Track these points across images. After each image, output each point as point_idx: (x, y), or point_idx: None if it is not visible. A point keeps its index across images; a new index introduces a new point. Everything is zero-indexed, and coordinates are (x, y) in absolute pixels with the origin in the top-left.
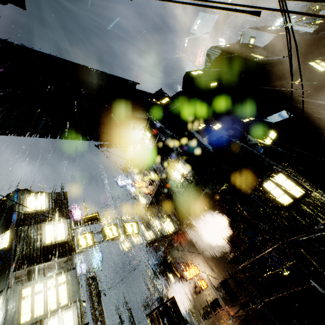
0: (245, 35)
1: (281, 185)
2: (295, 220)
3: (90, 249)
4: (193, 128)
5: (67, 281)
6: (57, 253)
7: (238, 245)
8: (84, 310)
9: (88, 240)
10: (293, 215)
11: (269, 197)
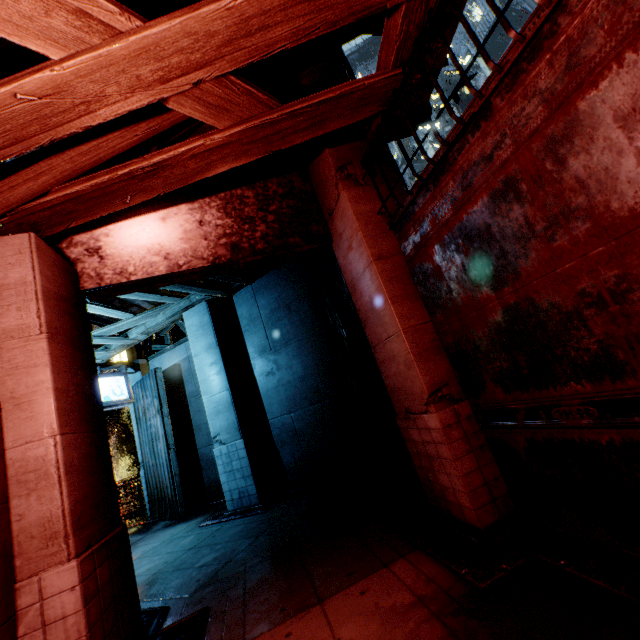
0: None
1: None
2: None
3: None
4: None
5: None
6: None
7: None
8: None
9: None
10: None
11: None
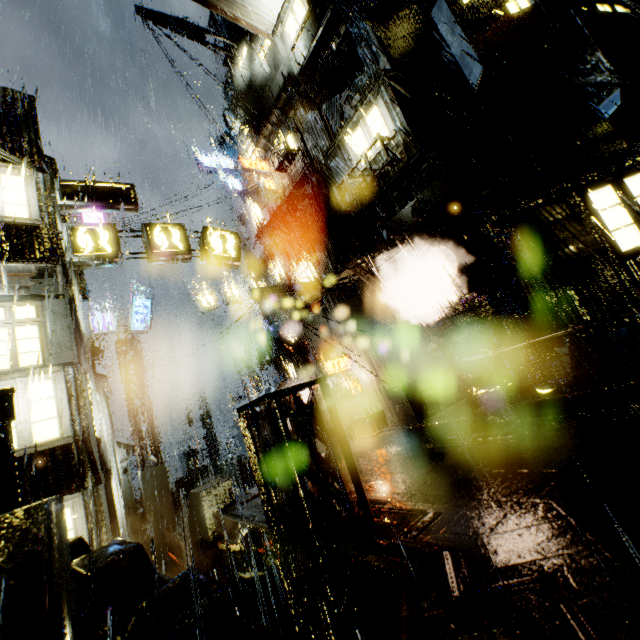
0: None
1: (635, 201)
2: (632, 288)
3: (107, 266)
4: None
5: (40, 320)
6: (3, 246)
7: (462, 325)
8: (86, 385)
9: (102, 243)
10: (632, 276)
11: (593, 227)
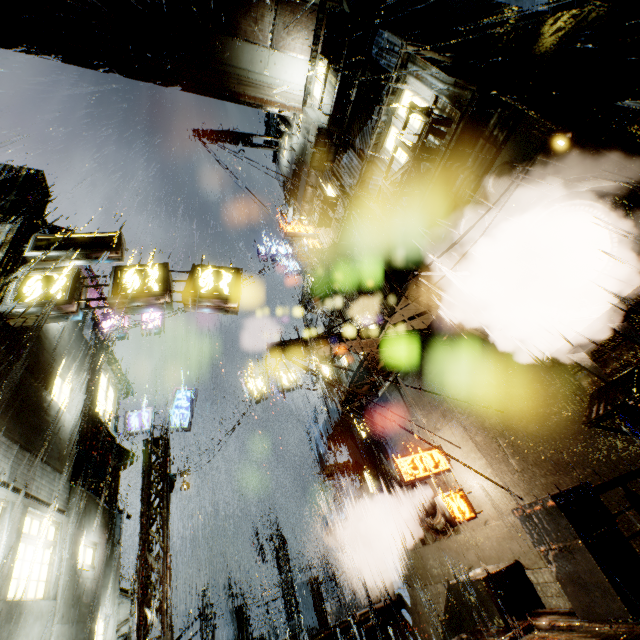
0: None
1: None
2: None
3: (59, 319)
4: None
5: None
6: None
7: None
8: None
9: (53, 290)
10: None
11: None
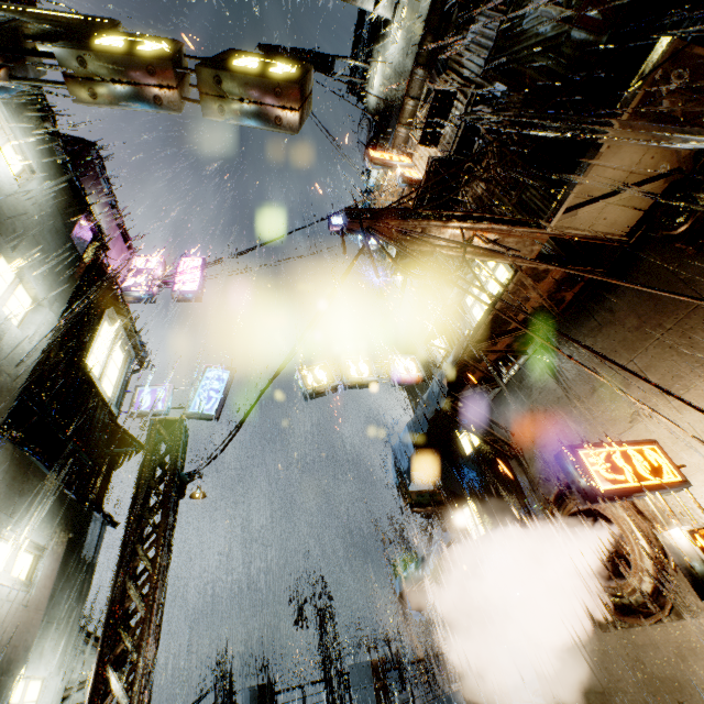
0: None
1: None
2: None
3: None
4: None
5: None
6: None
7: None
8: None
9: None
10: None
11: None
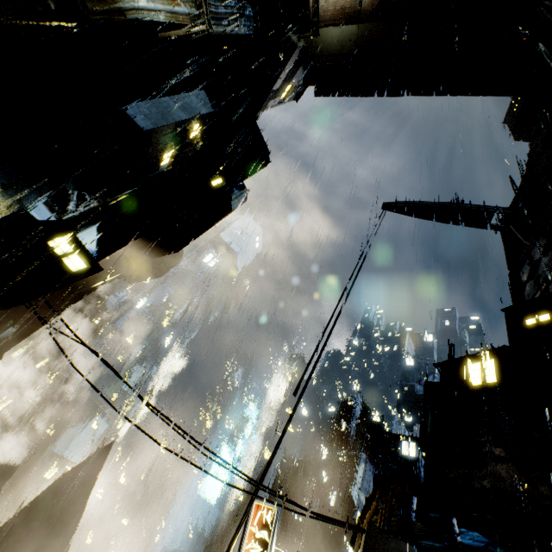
0: (212, 228)
1: None
2: None
3: None
4: (210, 115)
5: None
6: None
7: None
8: None
9: None
10: None
11: None
